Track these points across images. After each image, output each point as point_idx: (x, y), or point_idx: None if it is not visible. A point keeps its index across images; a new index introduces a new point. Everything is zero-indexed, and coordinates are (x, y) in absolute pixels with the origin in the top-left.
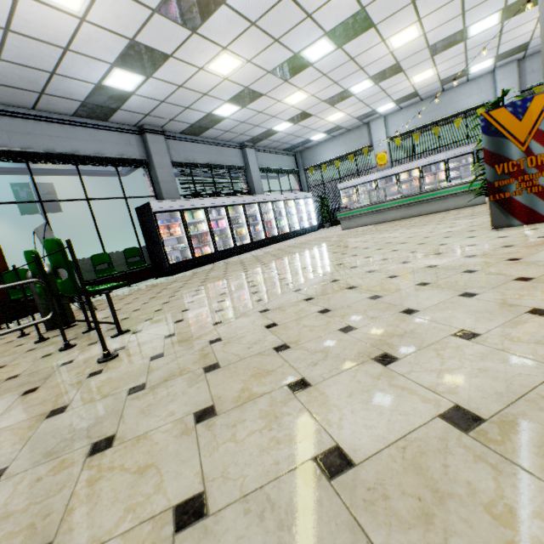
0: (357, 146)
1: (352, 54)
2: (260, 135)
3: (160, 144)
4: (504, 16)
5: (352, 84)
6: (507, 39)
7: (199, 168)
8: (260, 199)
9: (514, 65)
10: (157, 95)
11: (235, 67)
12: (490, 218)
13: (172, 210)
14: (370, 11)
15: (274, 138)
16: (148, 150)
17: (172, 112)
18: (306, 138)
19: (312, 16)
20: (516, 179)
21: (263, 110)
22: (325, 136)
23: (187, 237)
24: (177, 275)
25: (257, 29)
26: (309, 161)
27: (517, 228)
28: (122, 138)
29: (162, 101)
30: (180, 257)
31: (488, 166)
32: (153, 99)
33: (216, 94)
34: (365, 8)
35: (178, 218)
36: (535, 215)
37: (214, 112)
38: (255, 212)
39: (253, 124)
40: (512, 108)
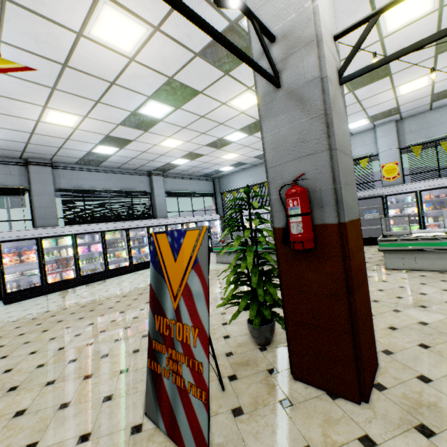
0: (261, 179)
1: (199, 113)
2: (163, 166)
3: (45, 174)
4: (350, 87)
5: (223, 134)
6: (369, 104)
7: (91, 194)
8: (151, 223)
9: (393, 125)
10: (16, 138)
11: (75, 120)
12: (249, 335)
13: (27, 238)
14: (182, 80)
15: (181, 169)
16: (30, 180)
17: (49, 150)
18: (215, 169)
19: (117, 83)
20: (167, 350)
21: (146, 150)
22: (234, 168)
23: (40, 264)
24: (4, 307)
25: (64, 92)
26: (225, 186)
27: (143, 445)
28: (2, 169)
29: (27, 143)
30: (39, 279)
31: (151, 311)
32: (15, 141)
33: (80, 139)
34: (175, 78)
35: (34, 245)
36: (176, 426)
37: (94, 151)
38: (143, 235)
39: (147, 159)
40: (171, 238)
